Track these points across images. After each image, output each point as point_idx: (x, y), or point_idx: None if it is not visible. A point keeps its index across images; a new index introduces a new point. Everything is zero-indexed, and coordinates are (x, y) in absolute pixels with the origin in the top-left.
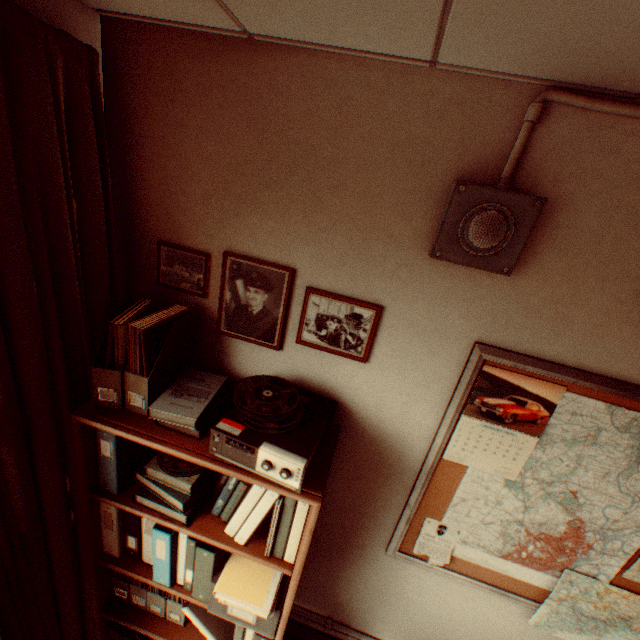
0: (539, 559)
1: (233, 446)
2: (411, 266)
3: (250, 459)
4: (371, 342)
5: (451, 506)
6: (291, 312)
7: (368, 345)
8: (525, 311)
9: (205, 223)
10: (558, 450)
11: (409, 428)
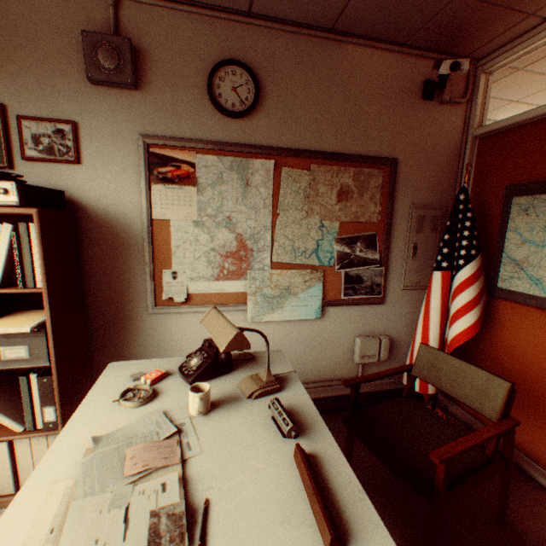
0: (235, 272)
1: None
2: (85, 94)
3: None
4: (77, 147)
5: (174, 255)
6: (13, 139)
7: (76, 150)
8: (158, 112)
9: None
10: (210, 193)
11: (127, 206)
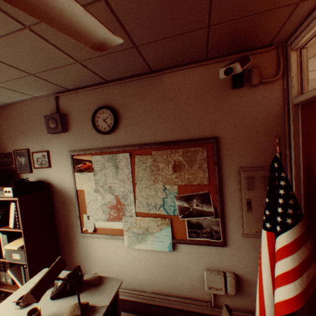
0: (116, 216)
1: (0, 191)
2: (51, 138)
3: (4, 192)
4: (49, 161)
5: (87, 207)
6: (32, 160)
7: (49, 162)
8: (76, 139)
9: (10, 145)
10: (100, 174)
11: (68, 184)
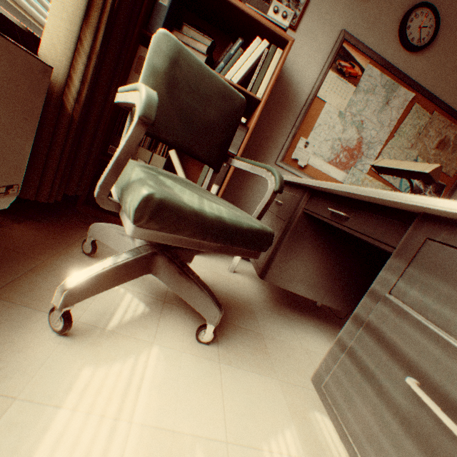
0: (343, 164)
1: None
2: None
3: (265, 9)
4: (301, 18)
5: (313, 130)
6: None
7: (299, 20)
8: (362, 20)
9: None
10: (361, 97)
11: (304, 79)
